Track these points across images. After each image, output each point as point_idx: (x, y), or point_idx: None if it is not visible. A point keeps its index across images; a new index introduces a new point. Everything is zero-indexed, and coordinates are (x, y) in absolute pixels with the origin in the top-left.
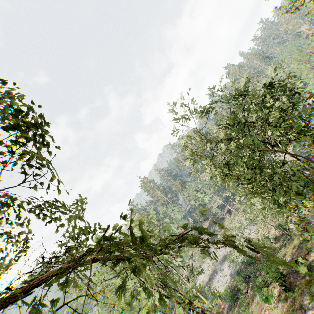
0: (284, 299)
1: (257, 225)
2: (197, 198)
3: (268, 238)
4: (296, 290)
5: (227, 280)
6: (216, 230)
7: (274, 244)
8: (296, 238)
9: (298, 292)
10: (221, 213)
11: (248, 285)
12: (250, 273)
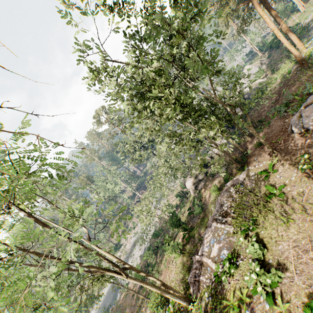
0: (187, 242)
1: (163, 190)
2: (107, 189)
3: (171, 206)
4: (195, 230)
5: (138, 262)
6: (127, 222)
7: (176, 211)
8: (191, 196)
9: (196, 230)
10: (131, 202)
11: (156, 256)
12: (159, 243)
